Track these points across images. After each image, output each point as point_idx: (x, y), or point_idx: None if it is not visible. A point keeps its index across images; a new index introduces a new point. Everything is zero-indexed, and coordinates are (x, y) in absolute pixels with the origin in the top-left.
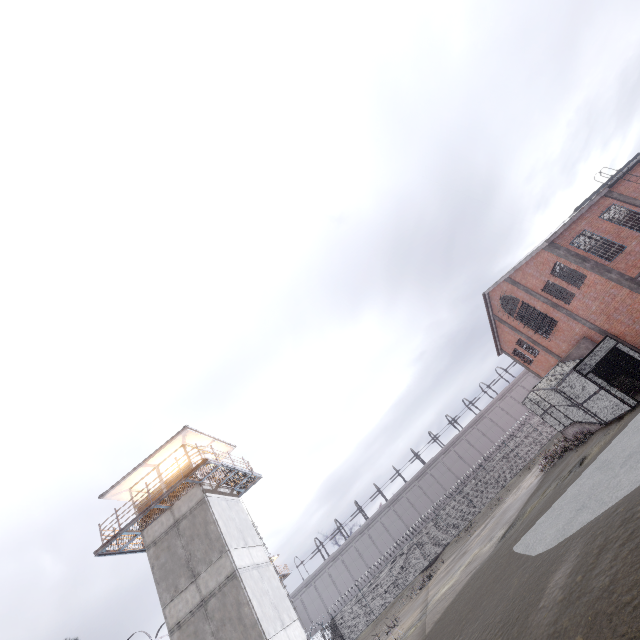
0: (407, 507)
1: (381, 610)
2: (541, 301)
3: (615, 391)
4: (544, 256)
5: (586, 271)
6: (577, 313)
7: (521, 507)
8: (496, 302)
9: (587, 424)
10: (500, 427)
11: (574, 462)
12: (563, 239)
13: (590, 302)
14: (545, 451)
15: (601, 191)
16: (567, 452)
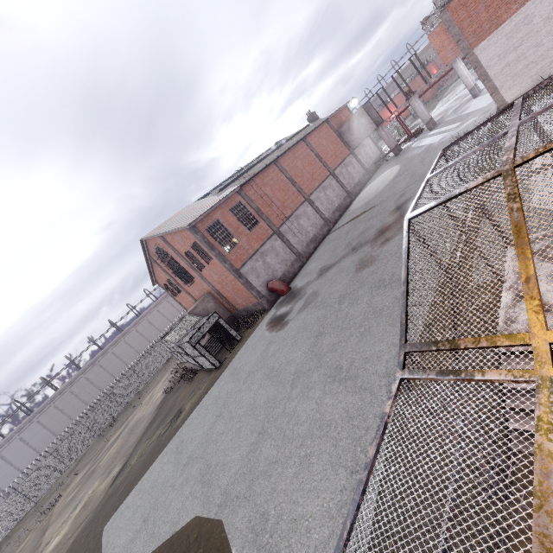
0: (55, 414)
1: (6, 535)
2: (184, 262)
3: (210, 357)
4: (187, 233)
5: (213, 255)
6: (206, 277)
7: (139, 438)
8: (152, 248)
9: (196, 365)
10: (155, 327)
11: (178, 407)
12: (202, 224)
13: (214, 274)
14: (175, 365)
15: (235, 189)
16: (184, 377)
